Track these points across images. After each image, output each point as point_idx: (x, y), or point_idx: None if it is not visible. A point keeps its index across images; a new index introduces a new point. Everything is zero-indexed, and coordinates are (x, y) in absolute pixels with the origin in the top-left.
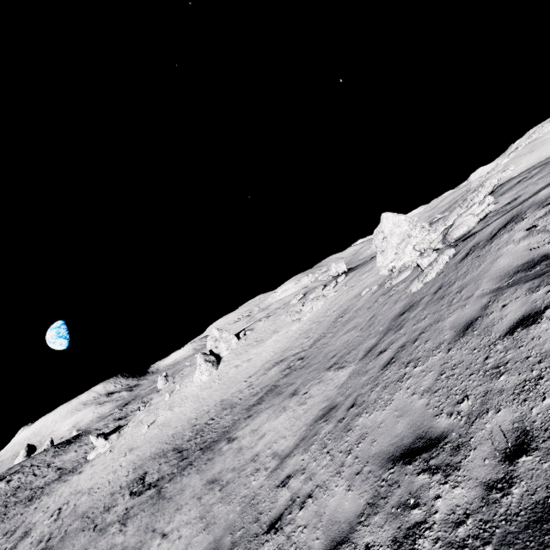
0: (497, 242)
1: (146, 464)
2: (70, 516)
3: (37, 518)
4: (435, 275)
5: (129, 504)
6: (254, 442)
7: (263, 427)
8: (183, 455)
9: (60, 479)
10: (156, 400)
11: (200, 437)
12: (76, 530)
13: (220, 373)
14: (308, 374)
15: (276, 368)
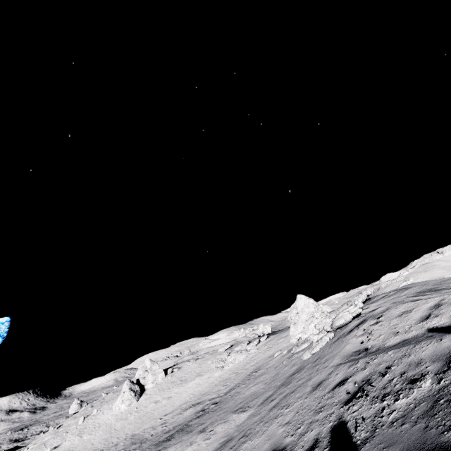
0: (351, 334)
1: None
2: None
3: None
4: (319, 349)
5: None
6: None
7: None
8: None
9: None
10: (68, 423)
11: None
12: None
13: (139, 405)
14: (217, 415)
15: (192, 409)
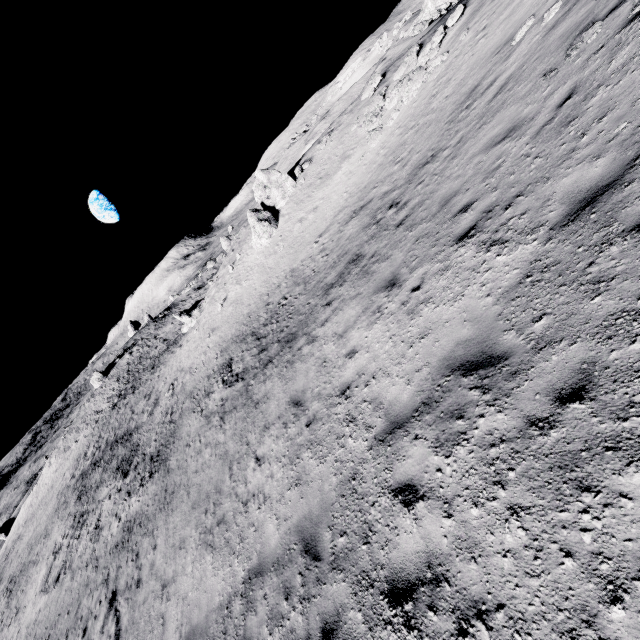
0: None
1: (230, 348)
2: (181, 393)
3: (161, 388)
4: None
5: (223, 395)
6: (341, 358)
7: (350, 335)
8: (262, 344)
9: (168, 350)
10: (222, 273)
11: (276, 323)
12: (188, 410)
13: (282, 233)
14: (413, 243)
15: (355, 222)
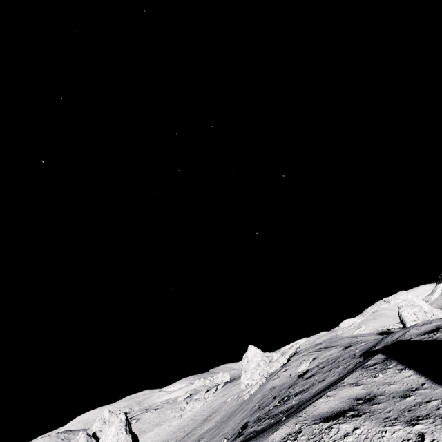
0: (272, 378)
1: None
2: None
3: None
4: (254, 391)
5: None
6: None
7: None
8: None
9: None
10: None
11: None
12: None
13: None
14: None
15: None
